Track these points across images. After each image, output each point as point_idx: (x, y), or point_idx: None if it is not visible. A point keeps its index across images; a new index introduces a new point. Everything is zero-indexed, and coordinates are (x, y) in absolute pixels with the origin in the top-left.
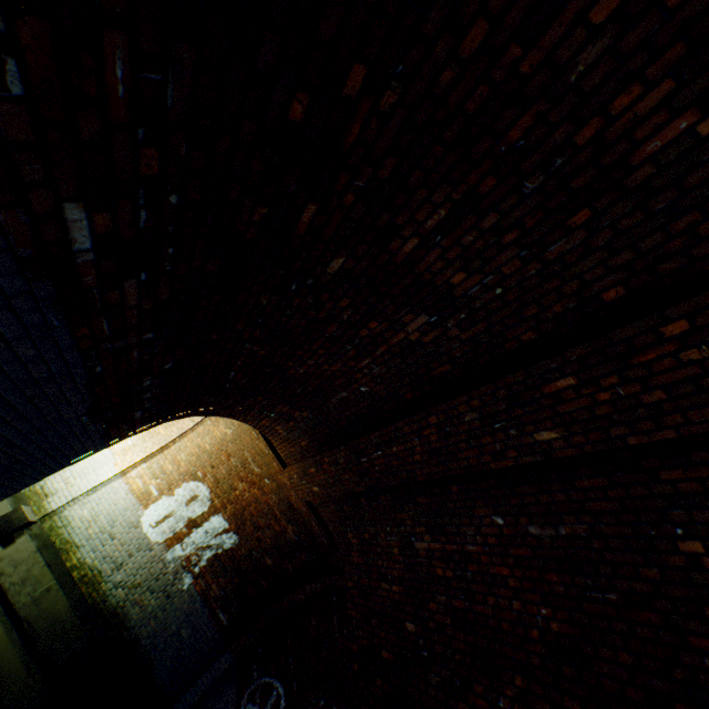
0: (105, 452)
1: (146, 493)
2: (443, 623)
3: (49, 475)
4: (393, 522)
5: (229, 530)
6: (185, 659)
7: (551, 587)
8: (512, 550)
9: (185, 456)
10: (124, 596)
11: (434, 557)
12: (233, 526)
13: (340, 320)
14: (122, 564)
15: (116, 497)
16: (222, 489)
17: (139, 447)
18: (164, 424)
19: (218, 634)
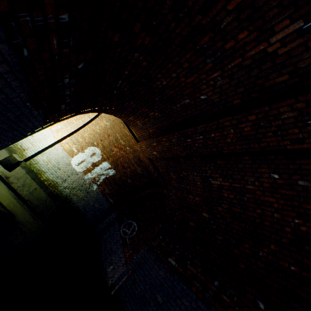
0: (48, 131)
1: (71, 151)
2: (225, 216)
3: (18, 140)
4: (199, 171)
5: (111, 168)
6: (97, 214)
7: (305, 211)
8: (280, 191)
9: (87, 135)
10: (69, 192)
11: (223, 189)
12: (112, 167)
13: (216, 29)
14: (66, 180)
15: (58, 152)
16: (106, 150)
17: (64, 129)
18: (75, 119)
19: (110, 206)
